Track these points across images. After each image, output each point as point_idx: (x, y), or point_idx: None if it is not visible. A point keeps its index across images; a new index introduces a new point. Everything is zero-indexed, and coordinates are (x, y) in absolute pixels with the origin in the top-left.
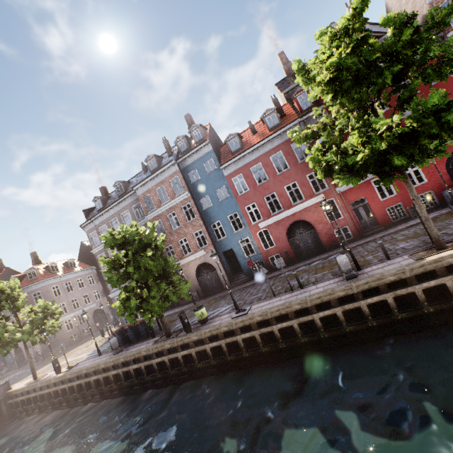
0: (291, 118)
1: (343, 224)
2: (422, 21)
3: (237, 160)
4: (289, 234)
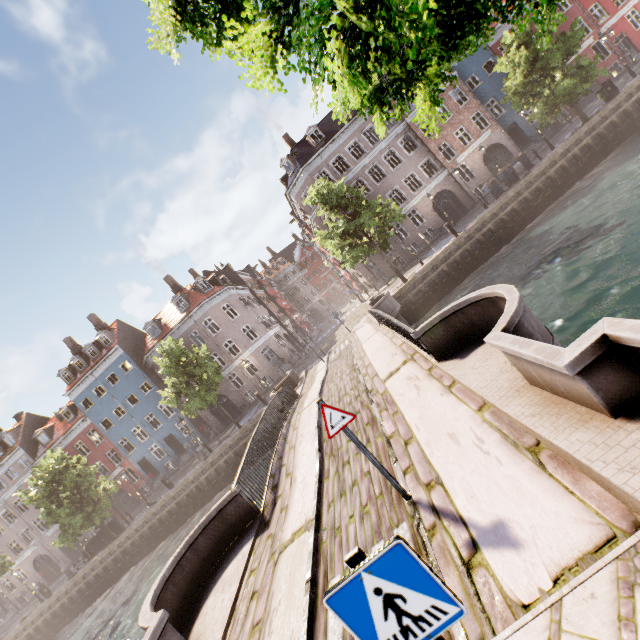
0: None
1: (613, 60)
2: None
3: (501, 26)
4: None
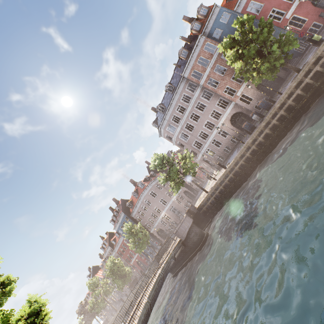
0: None
1: None
2: None
3: None
4: (314, 4)
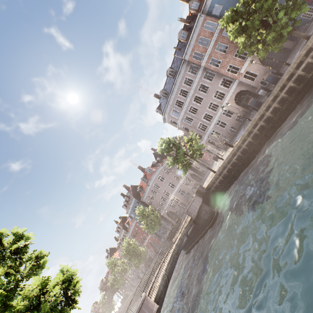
0: None
1: None
2: None
3: None
4: None
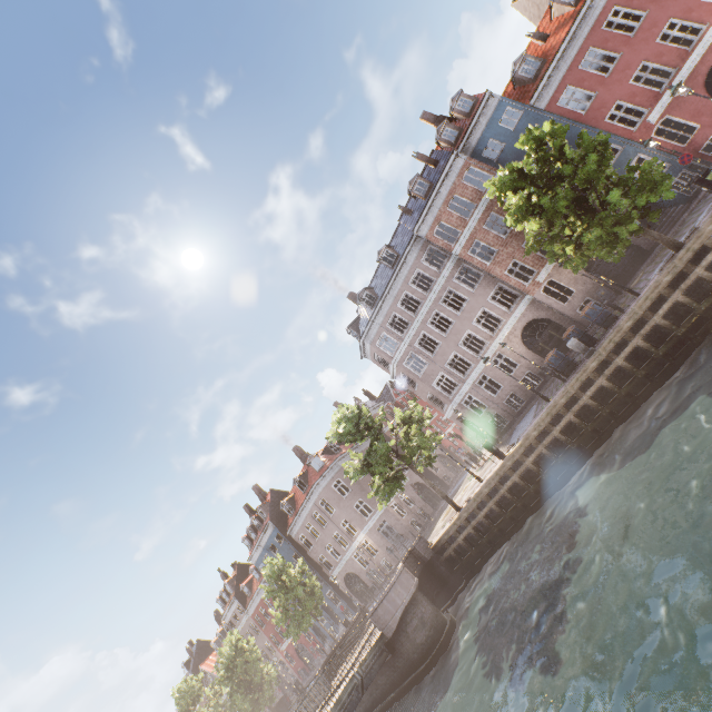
0: None
1: None
2: None
3: (551, 74)
4: None
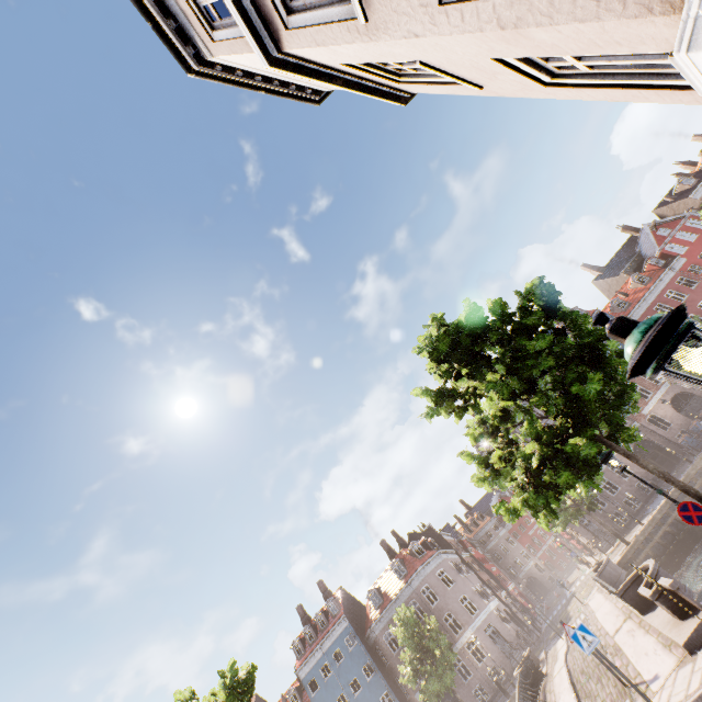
0: (656, 273)
1: None
2: (698, 207)
3: (636, 309)
4: None
